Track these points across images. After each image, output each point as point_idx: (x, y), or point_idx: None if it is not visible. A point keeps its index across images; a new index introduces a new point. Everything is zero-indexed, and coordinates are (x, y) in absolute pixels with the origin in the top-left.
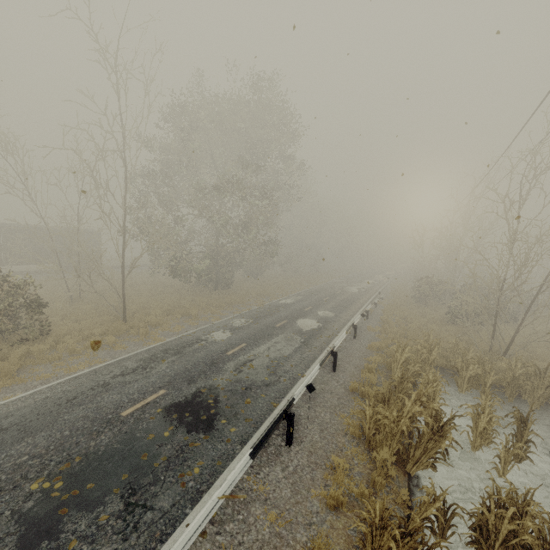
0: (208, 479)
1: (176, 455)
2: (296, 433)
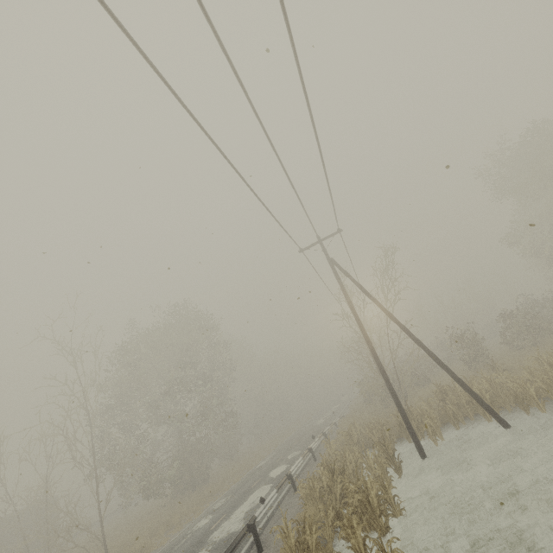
0: None
1: None
2: (266, 543)
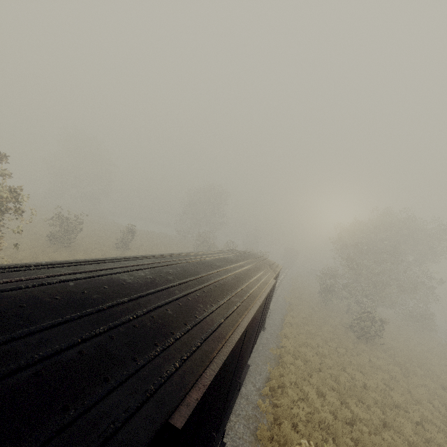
0: None
1: None
2: None
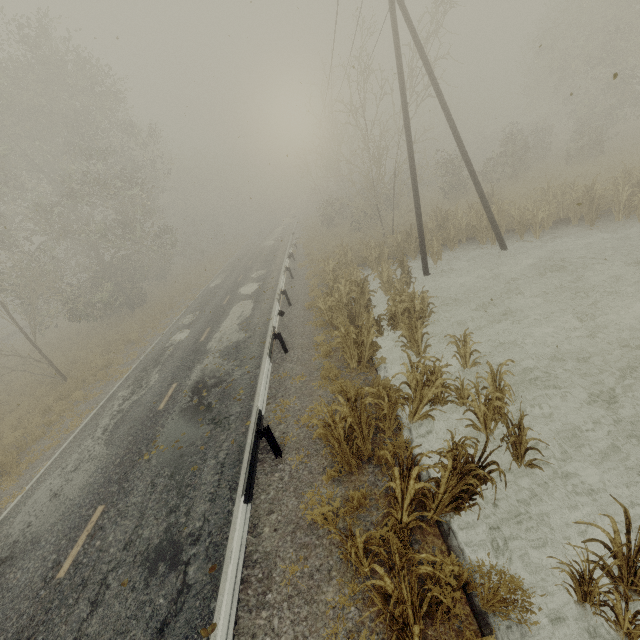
0: (252, 390)
1: (222, 396)
2: (288, 346)
